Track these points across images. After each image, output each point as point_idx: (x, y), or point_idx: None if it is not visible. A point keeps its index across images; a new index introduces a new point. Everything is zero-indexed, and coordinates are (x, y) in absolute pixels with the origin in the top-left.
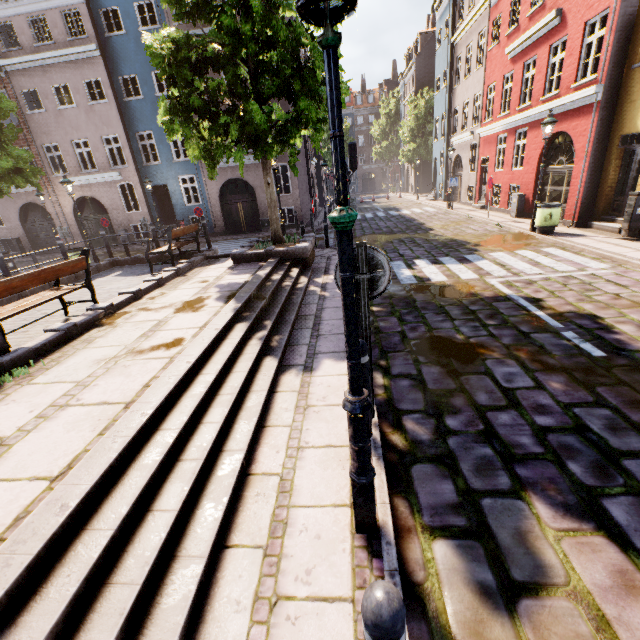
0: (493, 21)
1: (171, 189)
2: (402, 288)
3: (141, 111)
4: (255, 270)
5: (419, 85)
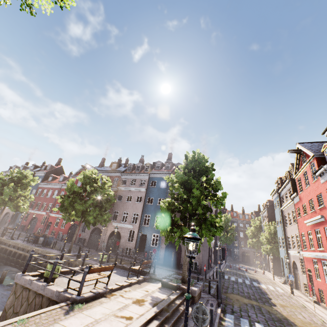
0: (296, 208)
1: (148, 237)
2: None
3: (150, 208)
4: (169, 293)
5: (270, 219)
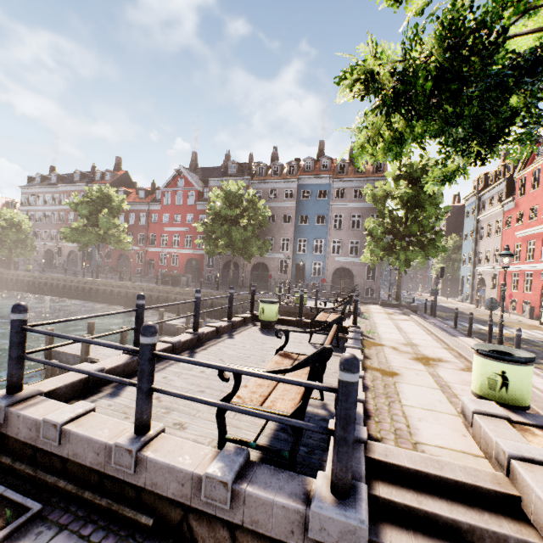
0: (506, 217)
1: (306, 266)
2: (473, 329)
3: (304, 230)
4: (398, 310)
5: (448, 231)
